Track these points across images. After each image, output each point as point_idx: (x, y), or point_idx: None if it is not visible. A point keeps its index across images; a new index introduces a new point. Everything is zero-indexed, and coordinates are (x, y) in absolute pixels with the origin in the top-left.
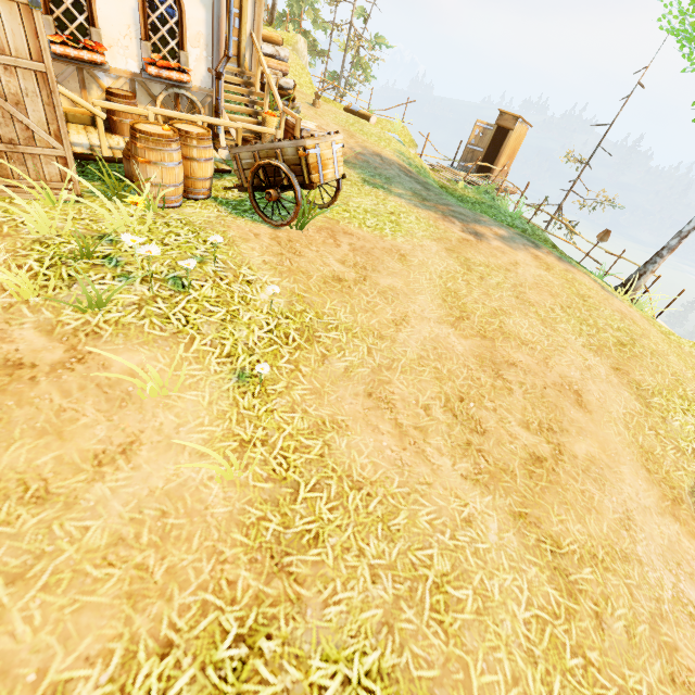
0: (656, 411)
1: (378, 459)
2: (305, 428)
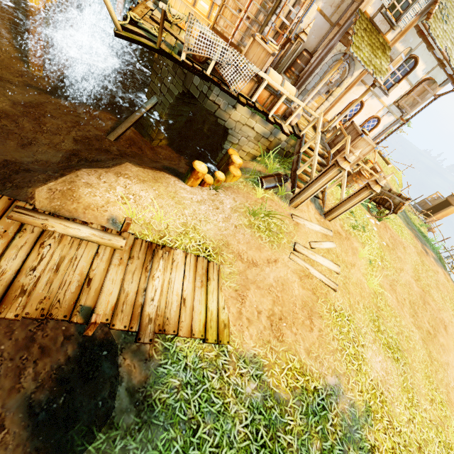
0: None
1: (392, 303)
2: (378, 284)
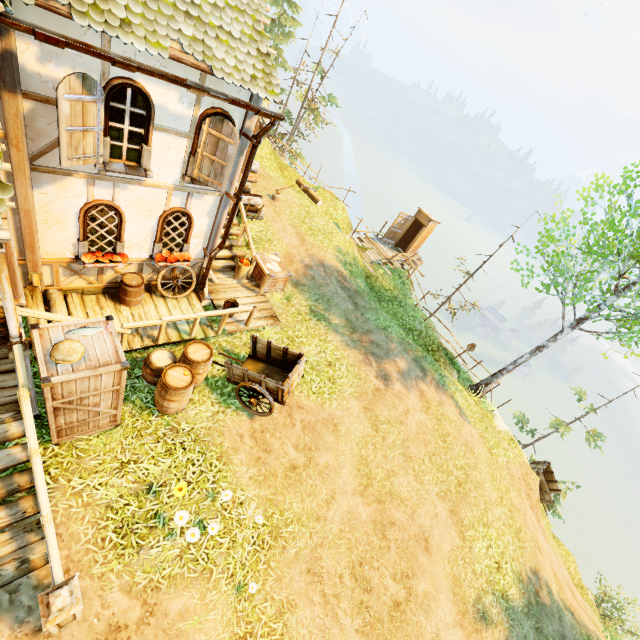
0: (468, 542)
1: (312, 628)
2: (273, 614)
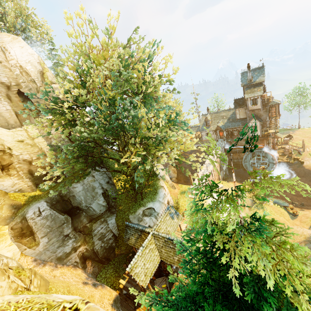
0: None
1: None
2: None
